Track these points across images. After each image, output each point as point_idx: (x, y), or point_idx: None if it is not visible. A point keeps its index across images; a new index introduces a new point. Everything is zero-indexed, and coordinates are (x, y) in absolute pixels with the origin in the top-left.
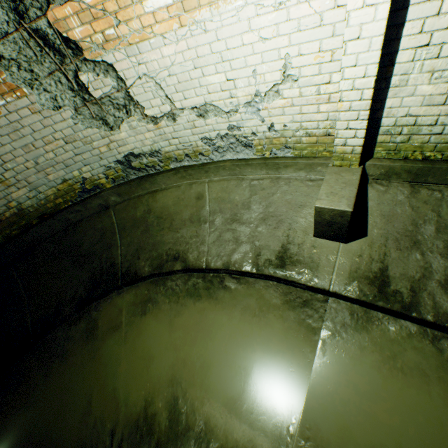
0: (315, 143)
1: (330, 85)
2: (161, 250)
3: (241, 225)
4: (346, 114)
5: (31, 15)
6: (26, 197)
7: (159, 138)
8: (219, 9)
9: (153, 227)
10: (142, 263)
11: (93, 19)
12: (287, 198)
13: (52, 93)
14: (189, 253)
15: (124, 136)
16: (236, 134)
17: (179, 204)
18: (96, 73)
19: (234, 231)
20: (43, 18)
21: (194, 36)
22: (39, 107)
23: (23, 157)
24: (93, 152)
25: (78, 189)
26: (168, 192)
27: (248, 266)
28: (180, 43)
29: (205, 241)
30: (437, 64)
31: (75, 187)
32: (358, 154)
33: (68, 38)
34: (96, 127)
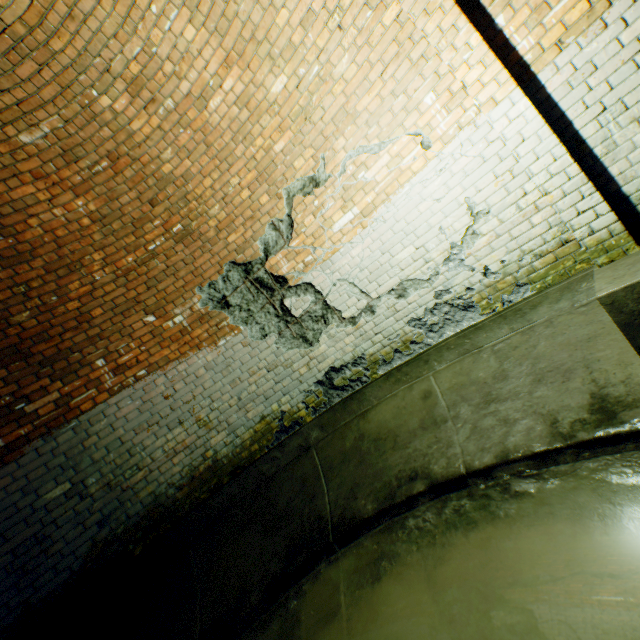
0: (554, 260)
1: (528, 196)
2: (387, 477)
3: (502, 401)
4: (564, 201)
5: (255, 270)
6: (223, 442)
7: (360, 339)
8: (391, 201)
9: (370, 454)
10: (361, 502)
11: (296, 255)
12: (559, 340)
13: (262, 324)
14: (431, 464)
15: (324, 349)
16: (447, 298)
17: (400, 414)
18: (297, 295)
19: (494, 413)
20: (262, 269)
21: (375, 230)
22: (250, 340)
23: (228, 394)
24: (293, 376)
25: (276, 427)
26: (382, 405)
27: (541, 442)
28: (365, 241)
29: (452, 441)
30: (632, 113)
31: (272, 426)
32: (622, 232)
33: (277, 276)
34: (297, 346)
